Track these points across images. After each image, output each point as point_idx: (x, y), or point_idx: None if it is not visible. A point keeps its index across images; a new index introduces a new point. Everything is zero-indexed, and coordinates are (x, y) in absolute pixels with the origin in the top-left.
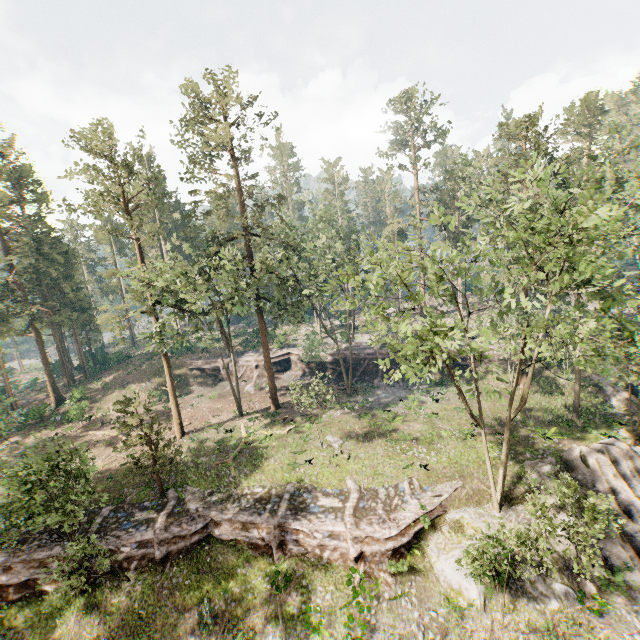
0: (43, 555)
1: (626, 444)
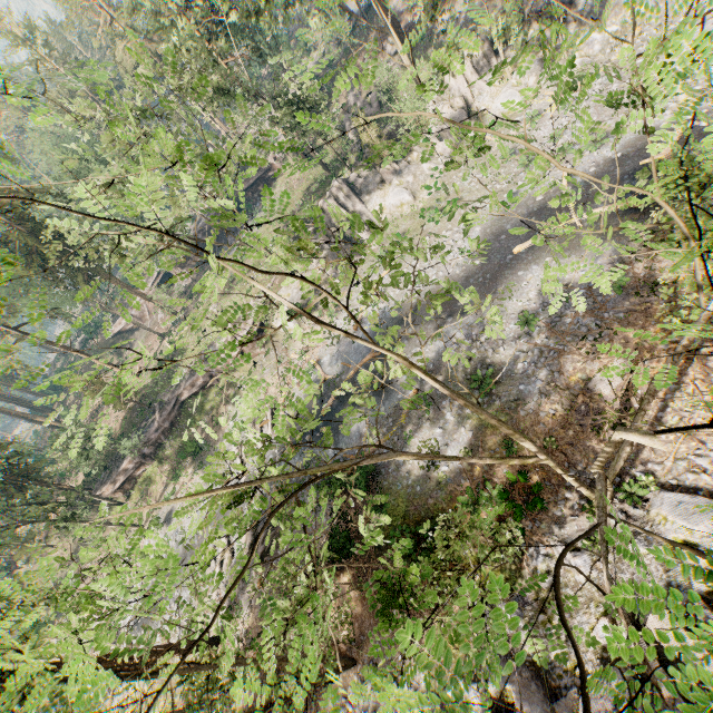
0: (122, 468)
1: (349, 175)
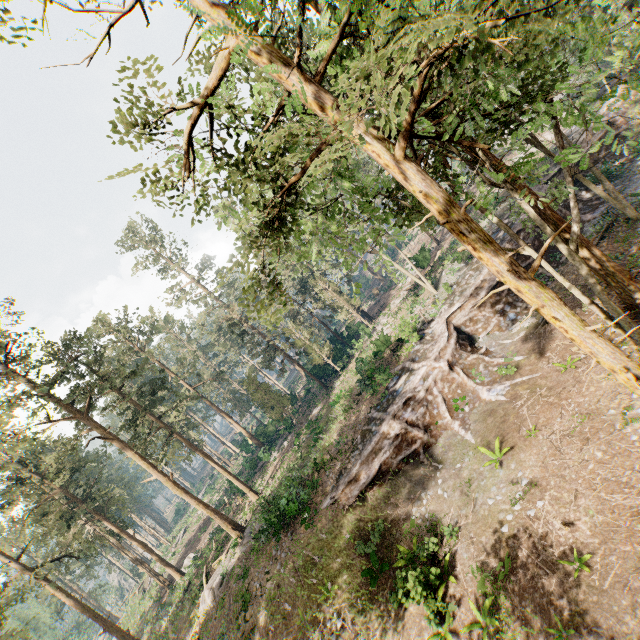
0: None
1: None
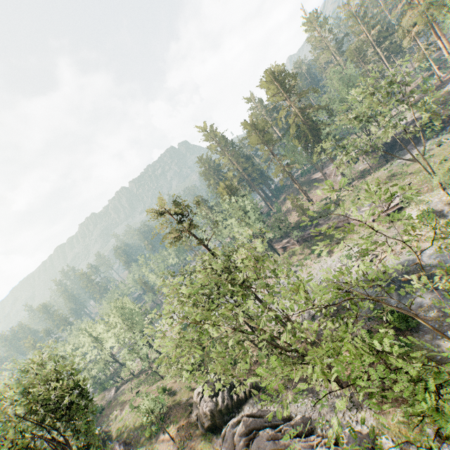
0: (287, 241)
1: None
